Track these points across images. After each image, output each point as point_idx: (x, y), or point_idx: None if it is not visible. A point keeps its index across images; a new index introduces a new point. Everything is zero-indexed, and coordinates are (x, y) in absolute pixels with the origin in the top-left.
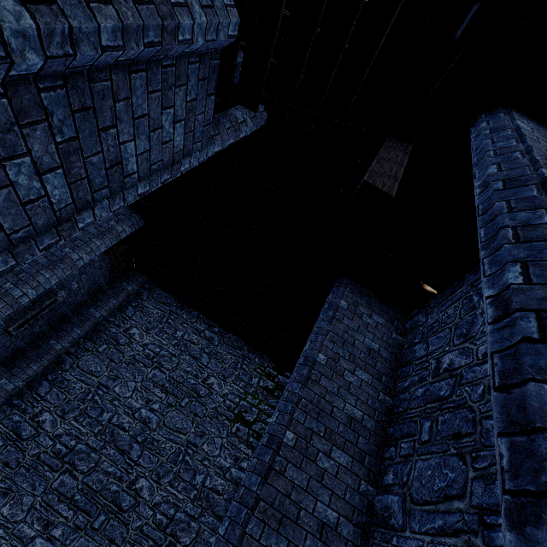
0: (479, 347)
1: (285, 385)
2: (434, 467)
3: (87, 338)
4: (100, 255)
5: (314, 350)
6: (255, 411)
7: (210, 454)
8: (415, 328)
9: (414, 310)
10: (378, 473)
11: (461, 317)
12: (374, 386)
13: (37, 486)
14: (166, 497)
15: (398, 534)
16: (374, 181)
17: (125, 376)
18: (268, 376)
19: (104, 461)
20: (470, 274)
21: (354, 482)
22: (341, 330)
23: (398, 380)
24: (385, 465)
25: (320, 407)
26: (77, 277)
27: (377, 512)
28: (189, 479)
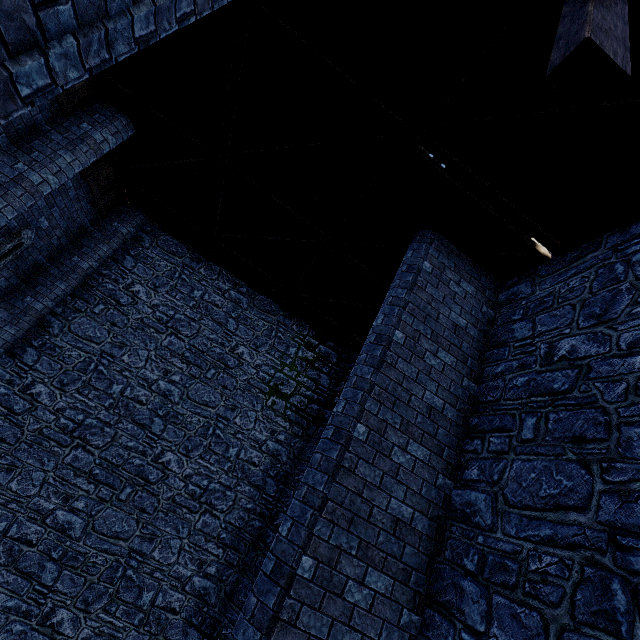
0: (622, 334)
1: (327, 357)
2: (541, 470)
3: (76, 295)
4: (74, 180)
5: (389, 326)
6: (293, 384)
7: (244, 427)
8: (515, 301)
9: (514, 278)
10: (457, 465)
11: (592, 292)
12: (458, 371)
13: (46, 462)
14: (197, 469)
15: (486, 534)
16: (602, 43)
17: (133, 343)
18: (308, 346)
19: (122, 436)
20: (612, 234)
21: (431, 476)
22: (423, 301)
23: (486, 364)
24: (466, 458)
25: (396, 395)
26: (45, 211)
27: (455, 506)
28: (221, 452)
